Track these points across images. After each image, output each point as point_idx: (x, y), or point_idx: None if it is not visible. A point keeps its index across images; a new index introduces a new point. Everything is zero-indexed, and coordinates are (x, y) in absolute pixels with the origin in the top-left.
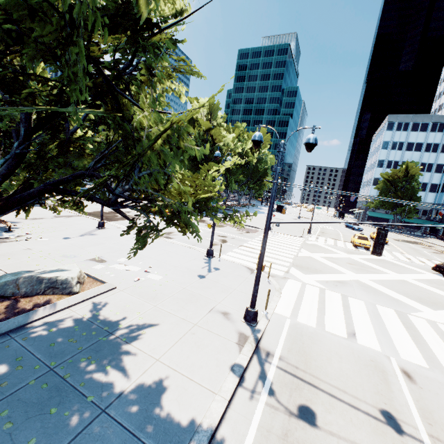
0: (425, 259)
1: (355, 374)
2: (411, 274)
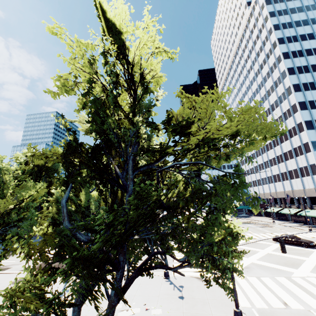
0: (263, 234)
1: None
2: (267, 247)
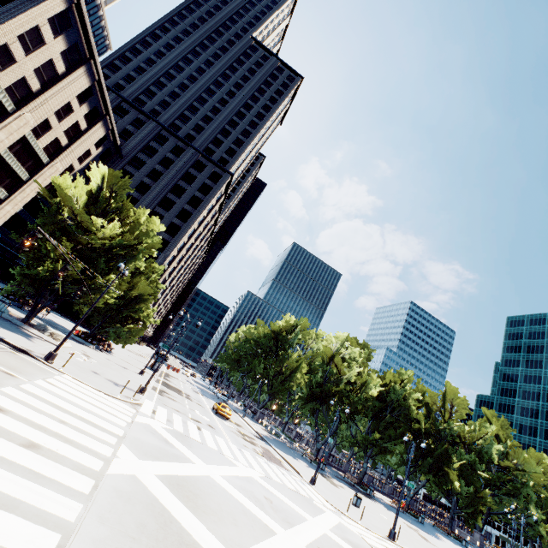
0: None
1: (6, 360)
2: None
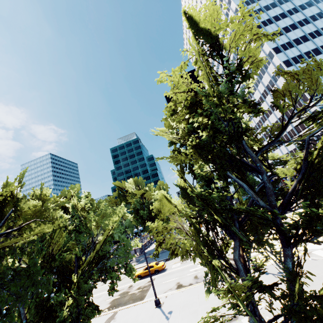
0: None
1: None
2: None
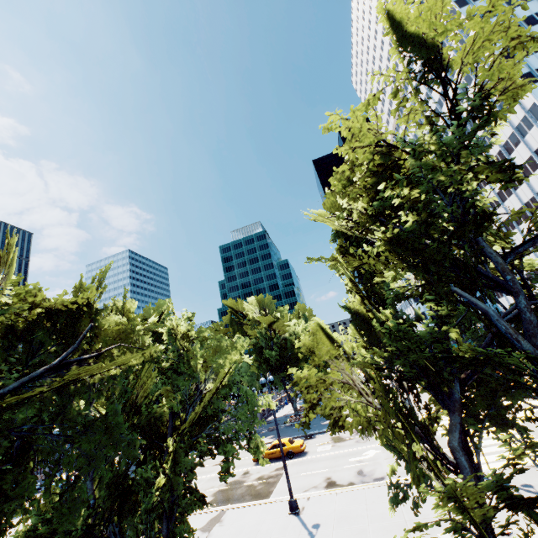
0: None
1: None
2: None
